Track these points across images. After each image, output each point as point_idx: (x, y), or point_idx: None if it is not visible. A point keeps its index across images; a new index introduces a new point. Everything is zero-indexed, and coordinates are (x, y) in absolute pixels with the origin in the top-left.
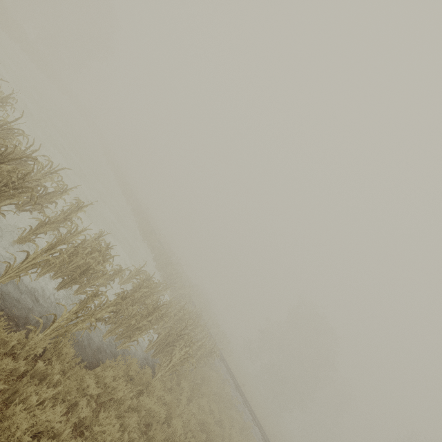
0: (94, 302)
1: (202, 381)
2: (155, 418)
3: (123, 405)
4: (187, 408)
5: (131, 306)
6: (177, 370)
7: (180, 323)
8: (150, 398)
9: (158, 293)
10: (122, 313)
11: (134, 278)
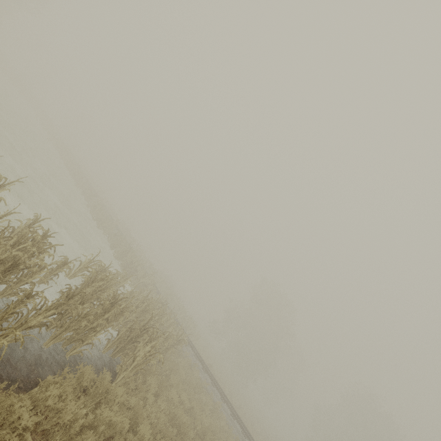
0: (27, 306)
1: (170, 371)
2: (117, 430)
3: (74, 427)
4: (155, 406)
5: (82, 305)
6: (142, 369)
7: (144, 315)
8: (111, 408)
9: (117, 284)
10: (69, 314)
11: (86, 270)
